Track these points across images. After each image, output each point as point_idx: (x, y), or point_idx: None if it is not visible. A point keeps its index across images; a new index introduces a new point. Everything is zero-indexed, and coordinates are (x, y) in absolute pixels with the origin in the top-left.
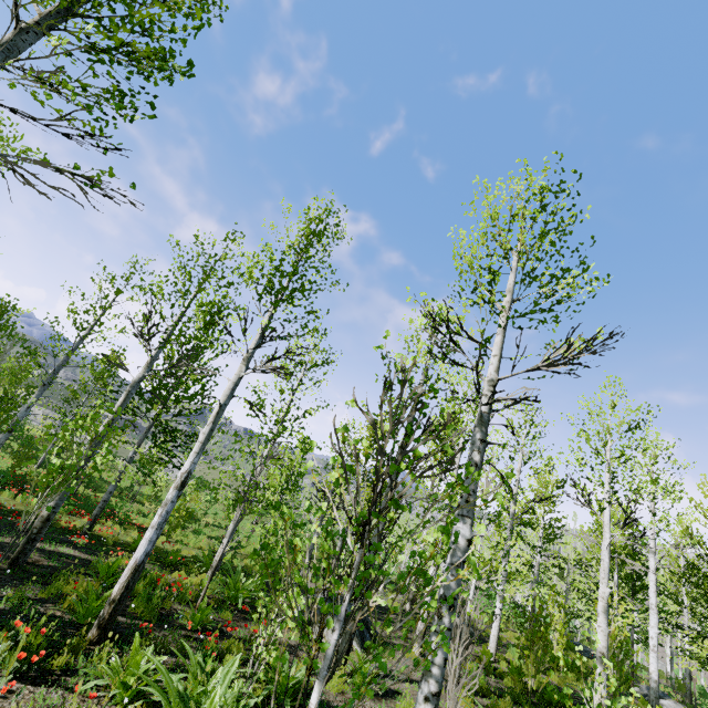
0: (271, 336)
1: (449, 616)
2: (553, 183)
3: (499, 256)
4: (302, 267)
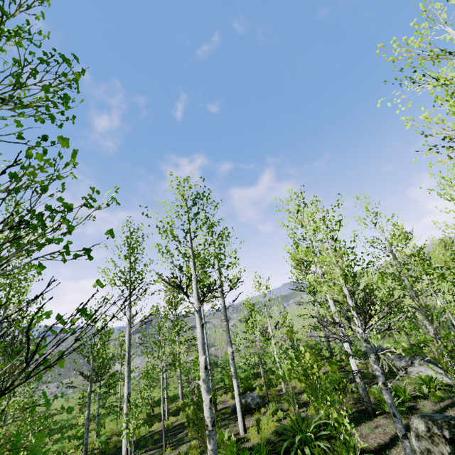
0: None
1: None
2: None
3: None
4: None
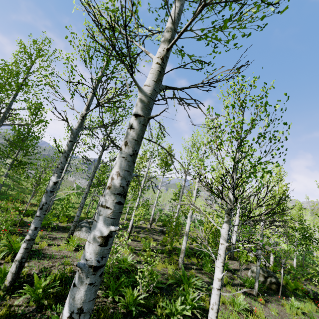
0: (0, 106)
1: (40, 212)
2: (118, 7)
3: (81, 50)
4: (28, 73)
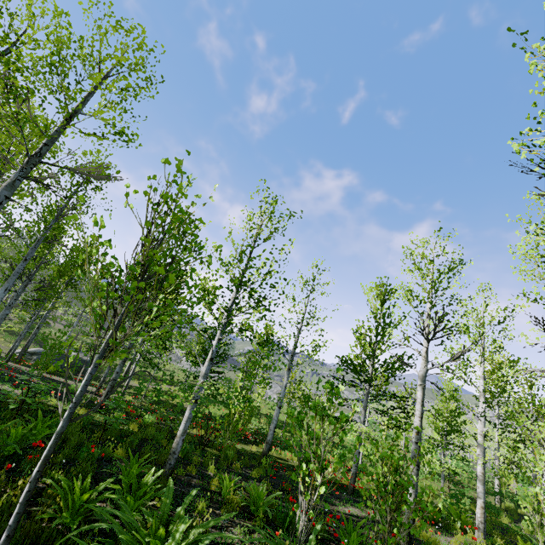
0: None
1: None
2: None
3: None
4: None
